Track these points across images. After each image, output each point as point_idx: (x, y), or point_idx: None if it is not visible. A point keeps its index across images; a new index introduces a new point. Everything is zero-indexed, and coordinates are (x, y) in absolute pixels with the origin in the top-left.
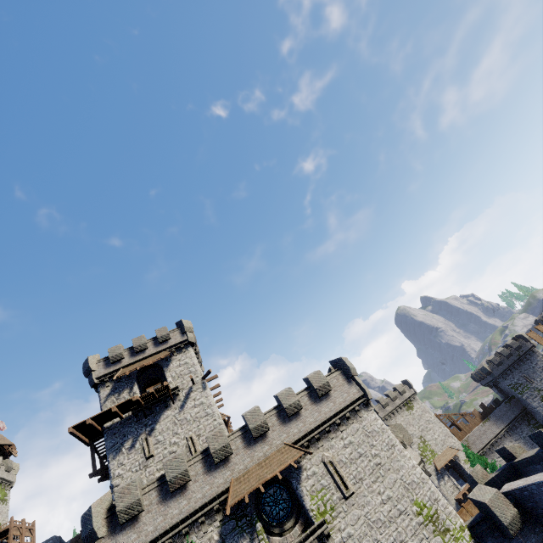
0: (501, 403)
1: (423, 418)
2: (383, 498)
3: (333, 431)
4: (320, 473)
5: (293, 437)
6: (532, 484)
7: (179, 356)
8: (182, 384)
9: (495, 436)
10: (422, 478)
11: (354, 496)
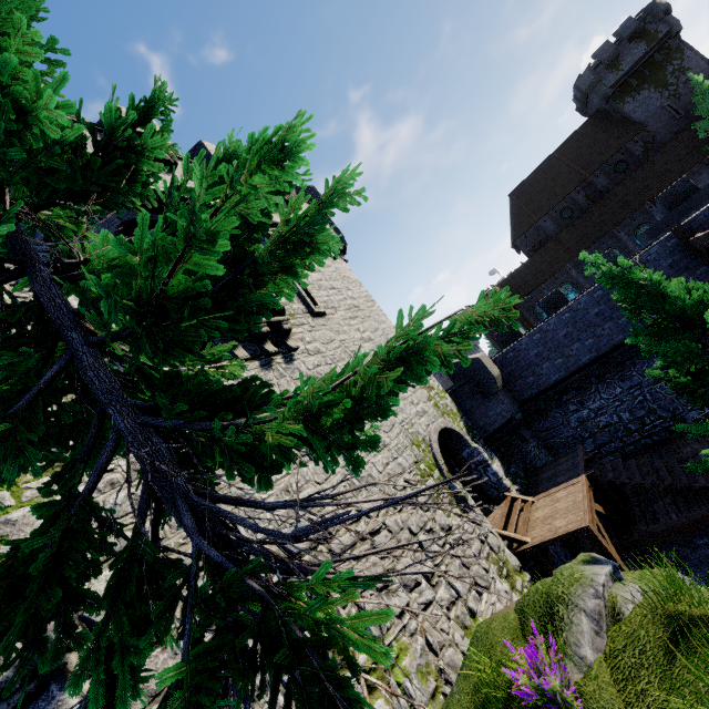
0: None
1: None
2: (363, 336)
3: None
4: None
5: None
6: (524, 337)
7: None
8: None
9: None
10: None
11: (325, 318)
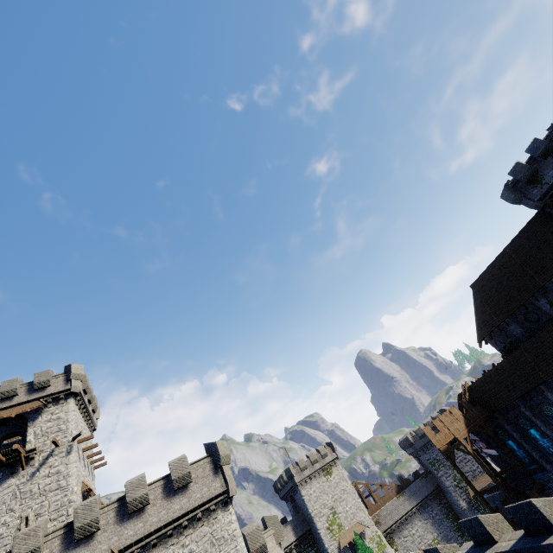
0: (420, 476)
1: (339, 487)
2: None
3: (177, 535)
4: None
5: (124, 541)
6: None
7: (53, 408)
8: (44, 445)
9: (406, 513)
10: None
11: None
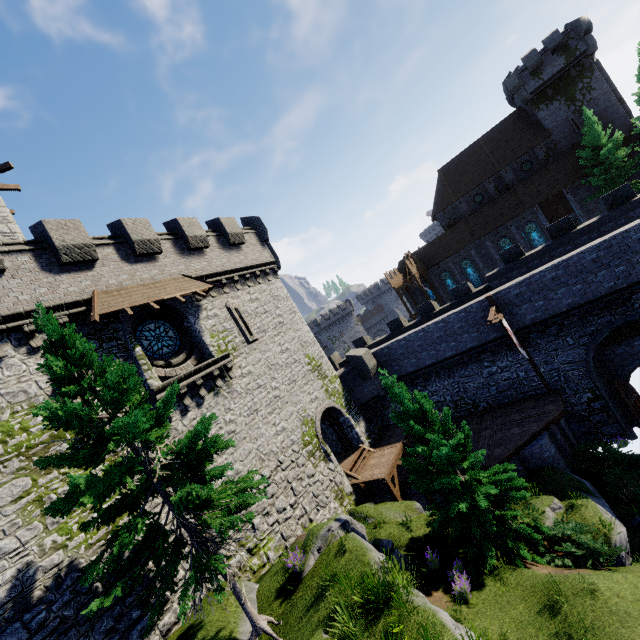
0: None
1: None
2: (282, 349)
3: (241, 284)
4: (223, 317)
5: (194, 272)
6: (395, 341)
7: None
8: None
9: None
10: (314, 340)
11: (257, 343)
